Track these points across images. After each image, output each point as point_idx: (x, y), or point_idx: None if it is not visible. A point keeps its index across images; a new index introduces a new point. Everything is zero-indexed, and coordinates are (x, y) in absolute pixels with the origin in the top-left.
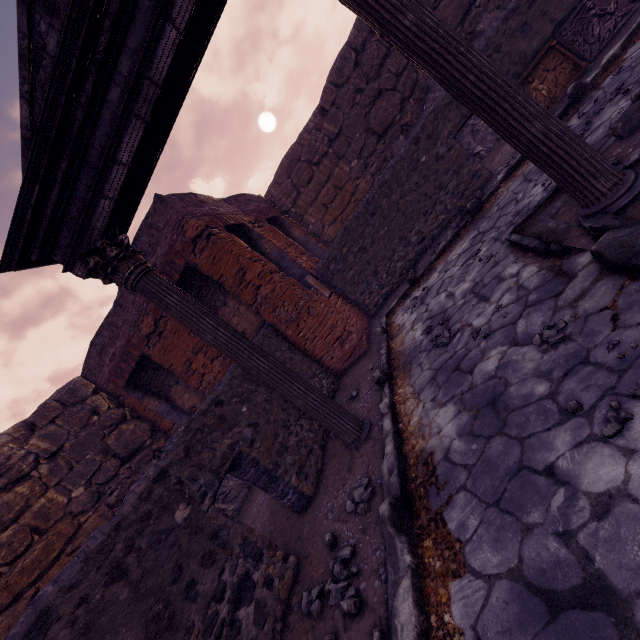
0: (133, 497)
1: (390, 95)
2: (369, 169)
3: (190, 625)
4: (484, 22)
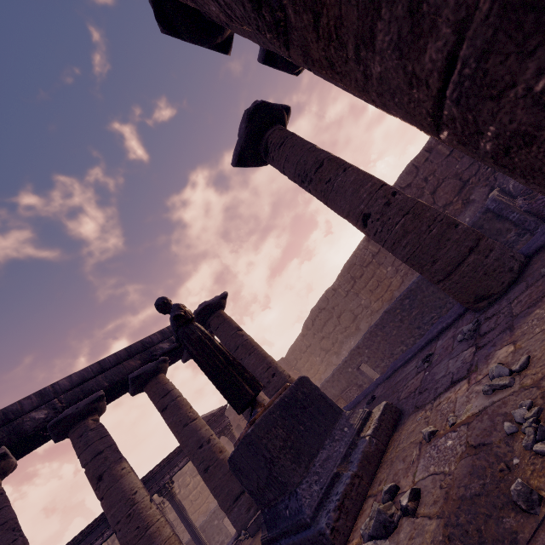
0: (209, 516)
1: (327, 340)
2: (324, 363)
3: (212, 544)
4: (362, 326)
